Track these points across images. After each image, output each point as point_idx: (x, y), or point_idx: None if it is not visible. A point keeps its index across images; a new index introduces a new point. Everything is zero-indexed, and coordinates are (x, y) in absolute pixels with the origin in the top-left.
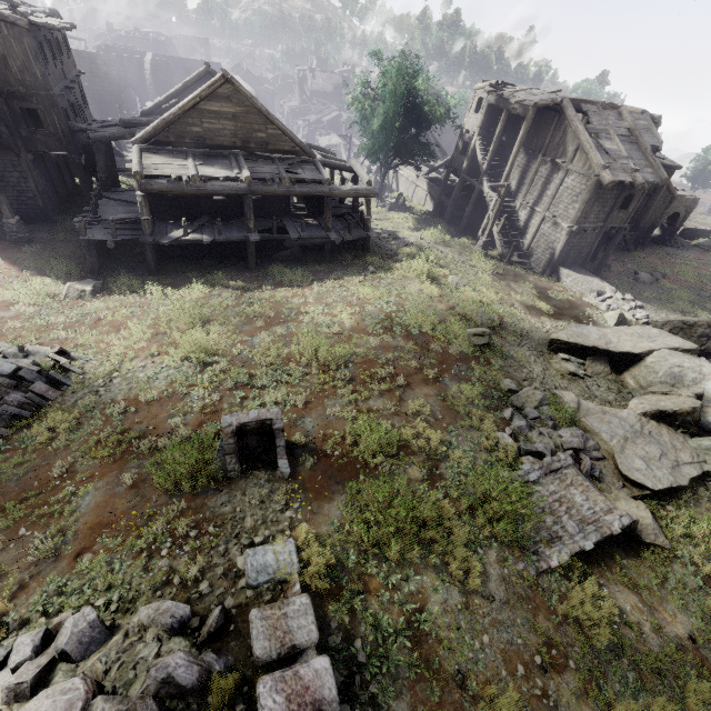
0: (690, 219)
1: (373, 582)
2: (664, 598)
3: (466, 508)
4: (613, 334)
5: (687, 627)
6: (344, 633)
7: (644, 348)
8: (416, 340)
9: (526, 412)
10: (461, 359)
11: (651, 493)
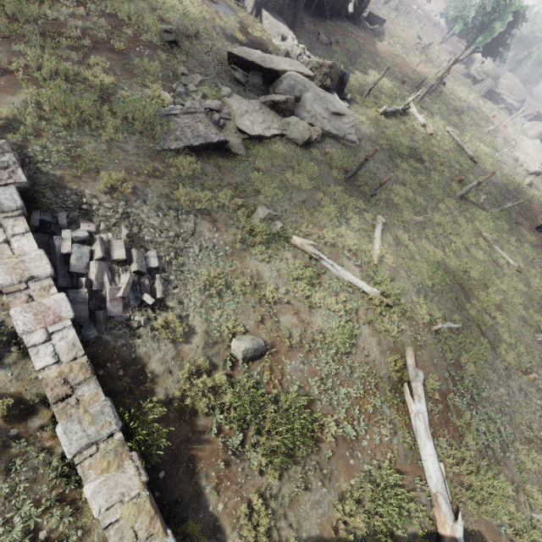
0: (382, 10)
1: (45, 134)
2: (232, 172)
3: (122, 116)
4: (269, 57)
5: (237, 181)
6: (20, 147)
7: (282, 68)
8: (111, 22)
9: (188, 87)
10: (150, 47)
11: (249, 138)
